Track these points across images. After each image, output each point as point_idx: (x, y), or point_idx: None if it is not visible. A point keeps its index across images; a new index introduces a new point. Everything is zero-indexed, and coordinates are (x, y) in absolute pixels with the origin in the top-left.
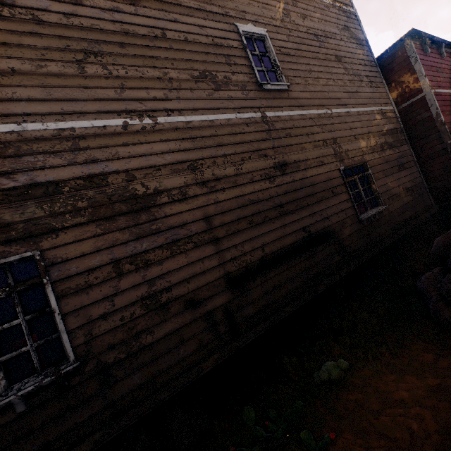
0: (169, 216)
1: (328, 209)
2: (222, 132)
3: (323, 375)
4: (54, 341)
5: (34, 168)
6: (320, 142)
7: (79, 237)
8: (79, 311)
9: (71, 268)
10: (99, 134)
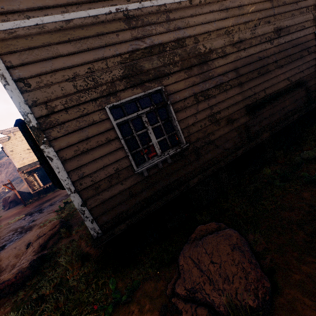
0: (217, 68)
1: (303, 65)
2: (243, 3)
3: (305, 155)
4: (172, 136)
5: (152, 35)
6: (304, 9)
7: (178, 79)
8: (183, 121)
9: (177, 97)
10: (177, 8)
